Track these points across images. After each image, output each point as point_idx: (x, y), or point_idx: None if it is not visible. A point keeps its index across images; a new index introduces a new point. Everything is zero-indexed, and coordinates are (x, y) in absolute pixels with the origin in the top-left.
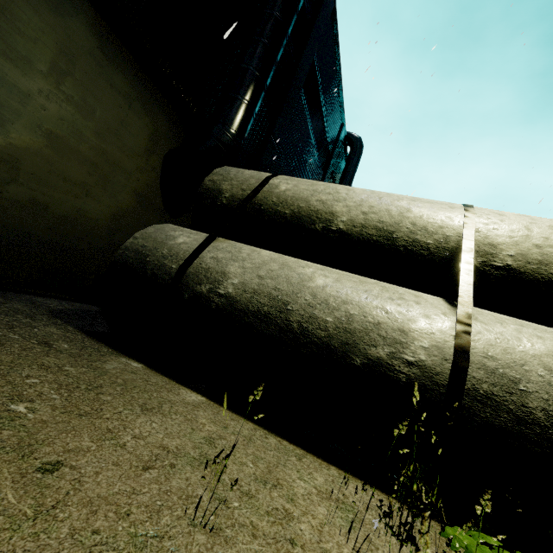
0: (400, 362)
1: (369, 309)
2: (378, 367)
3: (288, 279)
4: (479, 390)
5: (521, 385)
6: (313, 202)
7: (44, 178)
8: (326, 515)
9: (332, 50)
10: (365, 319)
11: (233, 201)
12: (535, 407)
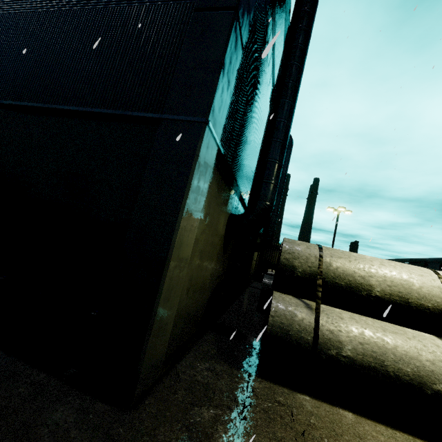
0: None
1: (424, 362)
2: (439, 395)
3: (376, 344)
4: None
5: None
6: (357, 277)
7: (197, 276)
8: None
9: None
10: (425, 368)
11: (305, 275)
12: None
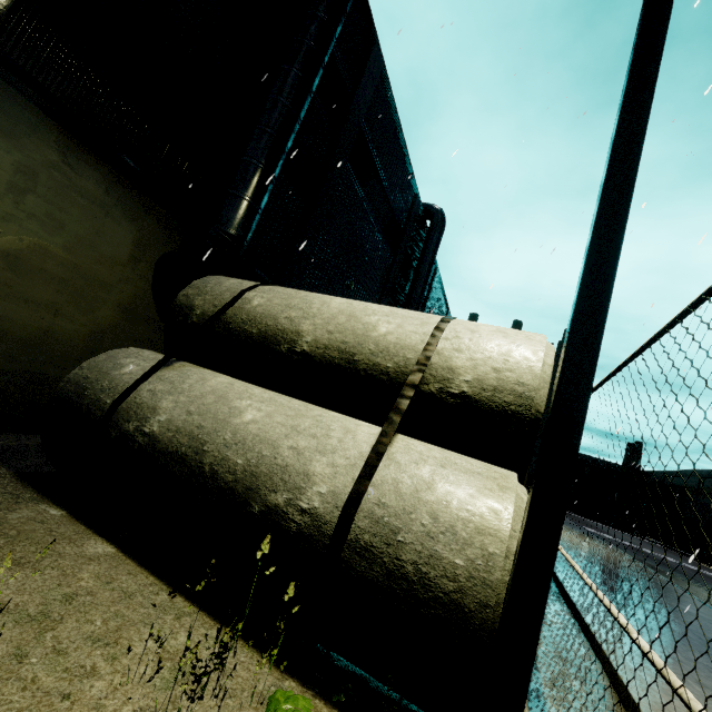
0: (295, 510)
1: (283, 450)
2: (273, 515)
3: (215, 415)
4: (360, 540)
5: (400, 536)
6: (281, 320)
7: (1, 302)
8: (144, 675)
9: (388, 115)
10: (275, 461)
11: (203, 319)
12: (407, 560)
